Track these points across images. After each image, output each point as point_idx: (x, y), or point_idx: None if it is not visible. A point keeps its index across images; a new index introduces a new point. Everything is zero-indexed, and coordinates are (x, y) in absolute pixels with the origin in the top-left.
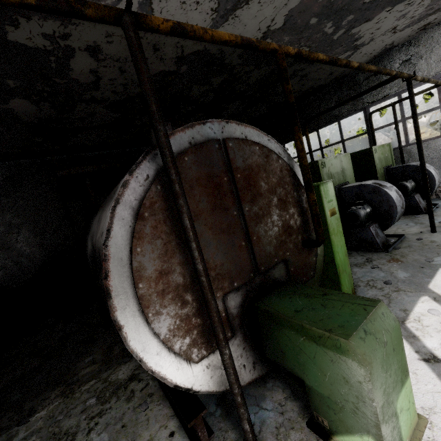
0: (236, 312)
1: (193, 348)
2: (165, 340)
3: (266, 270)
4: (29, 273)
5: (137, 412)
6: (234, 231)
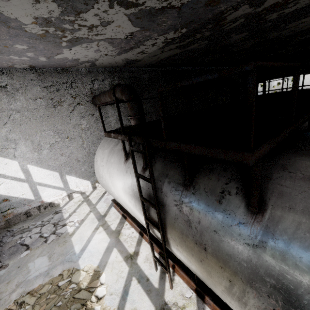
0: None
1: None
2: None
3: None
4: None
5: None
6: None
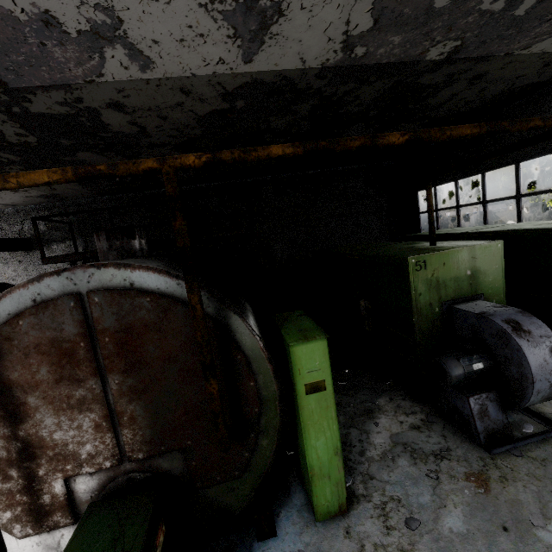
0: (86, 497)
1: (15, 523)
2: None
3: (141, 458)
4: None
5: None
6: (90, 408)
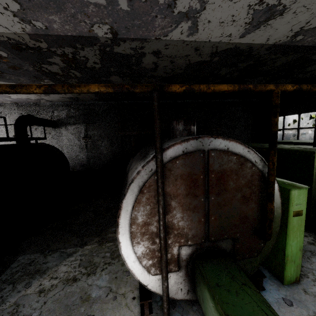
0: (185, 257)
1: (152, 267)
2: (139, 257)
3: (215, 240)
4: (103, 163)
5: (124, 274)
6: (198, 211)
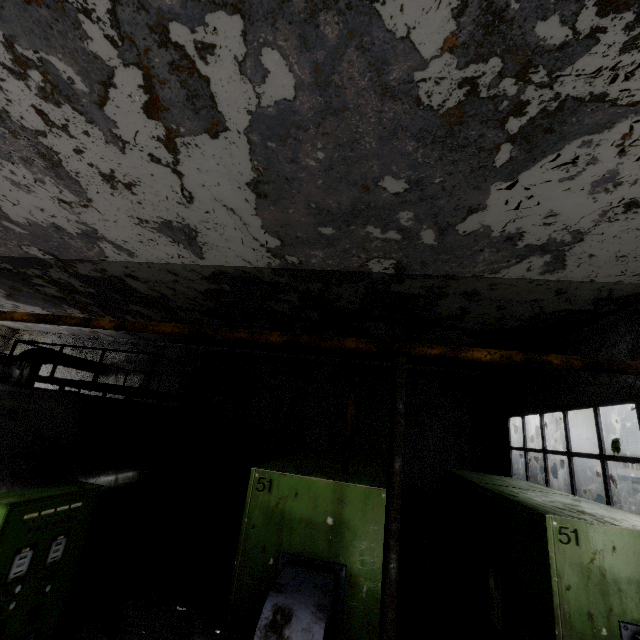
0: None
1: None
2: None
3: None
4: None
5: None
6: None
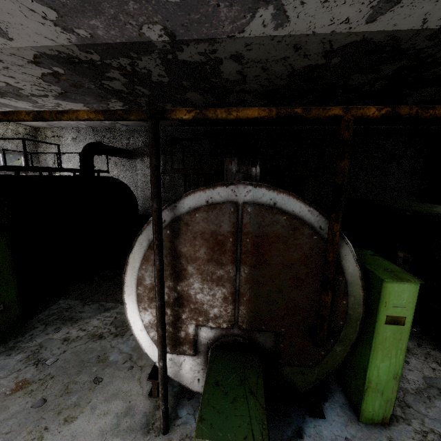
0: (204, 341)
1: None
2: (146, 326)
3: (247, 329)
4: None
5: None
6: (224, 284)
